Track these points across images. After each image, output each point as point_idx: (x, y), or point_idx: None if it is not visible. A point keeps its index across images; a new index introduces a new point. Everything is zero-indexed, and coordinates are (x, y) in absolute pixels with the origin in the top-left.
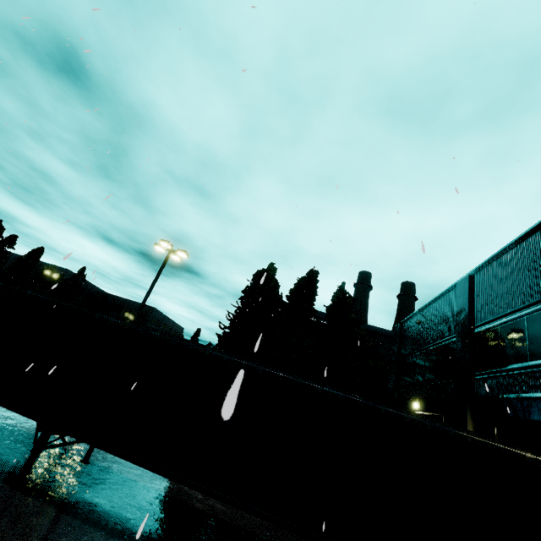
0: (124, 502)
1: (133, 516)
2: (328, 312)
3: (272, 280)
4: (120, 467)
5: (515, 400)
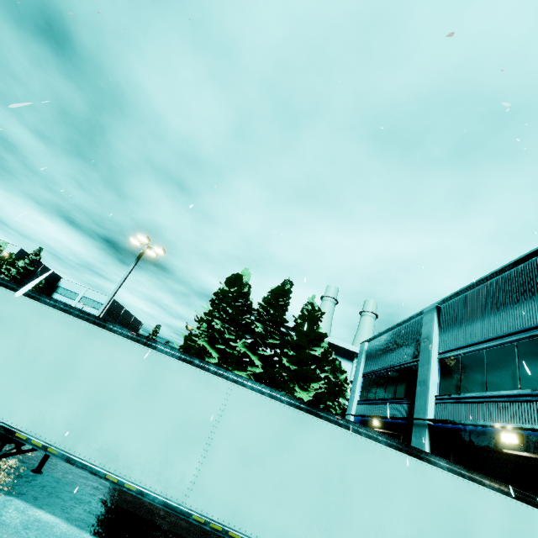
0: (83, 520)
1: (93, 536)
2: (296, 322)
3: (246, 285)
4: (76, 479)
5: (471, 426)
